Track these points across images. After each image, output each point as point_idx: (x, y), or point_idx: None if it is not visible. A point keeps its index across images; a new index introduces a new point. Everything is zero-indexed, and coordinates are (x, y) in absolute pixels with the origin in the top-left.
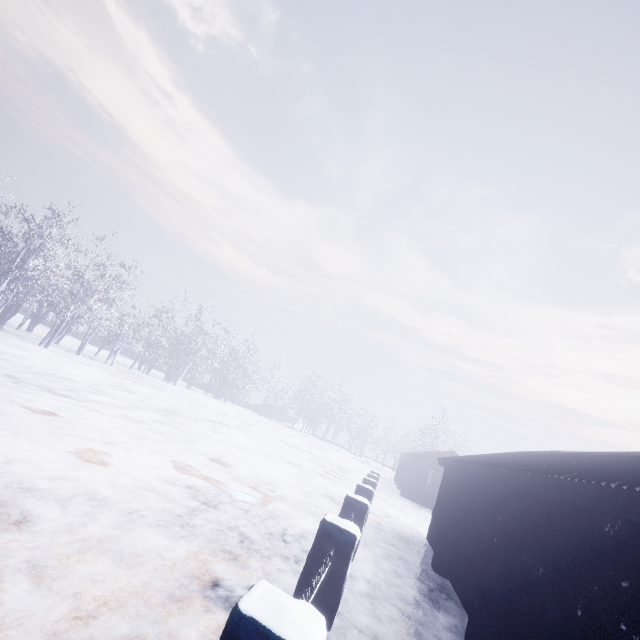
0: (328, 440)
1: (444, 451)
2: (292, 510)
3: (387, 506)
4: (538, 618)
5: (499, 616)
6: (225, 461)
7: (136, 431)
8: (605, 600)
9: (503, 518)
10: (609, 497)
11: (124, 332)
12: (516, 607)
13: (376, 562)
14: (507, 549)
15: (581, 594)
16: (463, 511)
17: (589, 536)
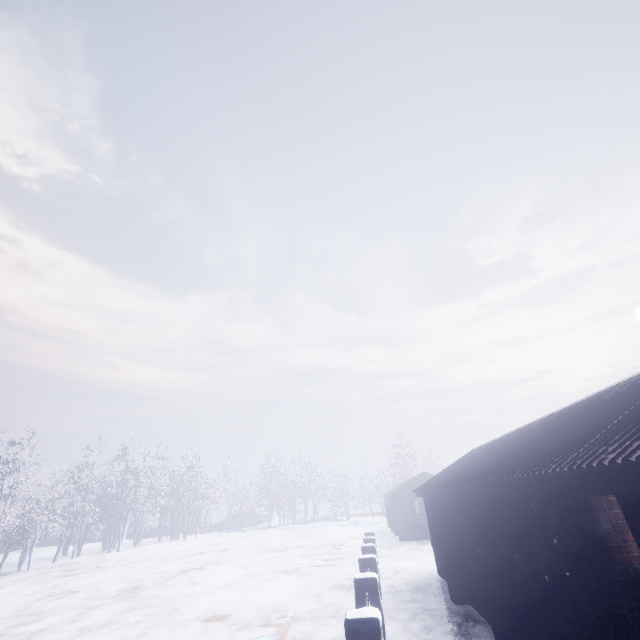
0: (311, 520)
1: (417, 476)
2: (311, 625)
3: (393, 561)
4: (531, 599)
5: (510, 615)
6: (221, 613)
7: (107, 639)
8: (553, 559)
9: (476, 528)
10: (518, 484)
11: (35, 520)
12: (517, 599)
13: (406, 629)
14: (490, 552)
15: (541, 563)
16: (452, 532)
17: (526, 514)
